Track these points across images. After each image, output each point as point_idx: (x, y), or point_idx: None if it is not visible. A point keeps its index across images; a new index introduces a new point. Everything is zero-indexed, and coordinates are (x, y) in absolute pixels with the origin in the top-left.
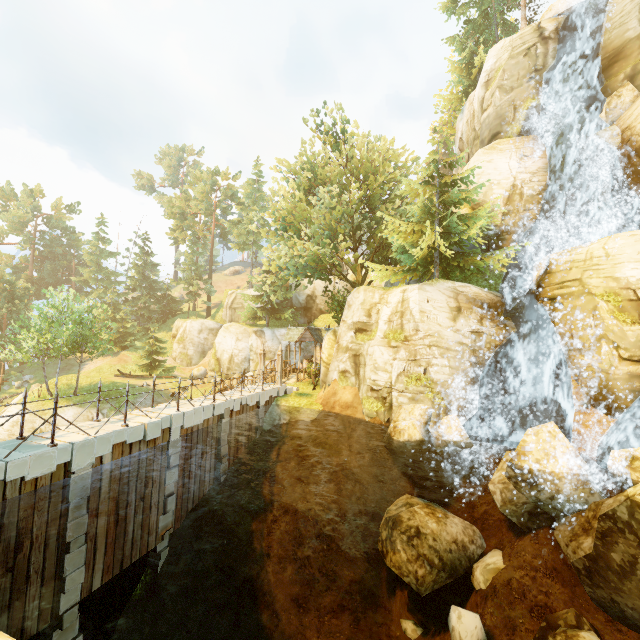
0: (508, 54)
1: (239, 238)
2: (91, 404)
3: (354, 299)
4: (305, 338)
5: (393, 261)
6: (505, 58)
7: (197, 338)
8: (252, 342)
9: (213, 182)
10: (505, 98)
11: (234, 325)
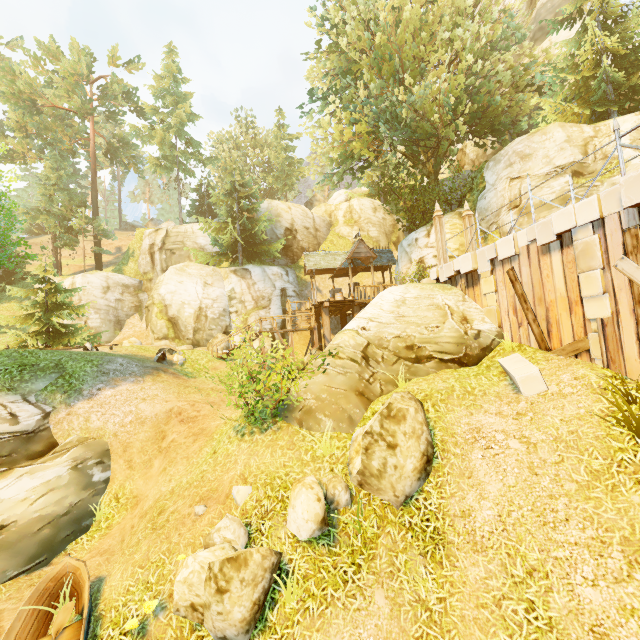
0: None
1: (163, 147)
2: None
3: (536, 144)
4: (359, 253)
5: (502, 132)
6: None
7: (103, 300)
8: (233, 286)
9: (87, 65)
10: None
11: (193, 265)
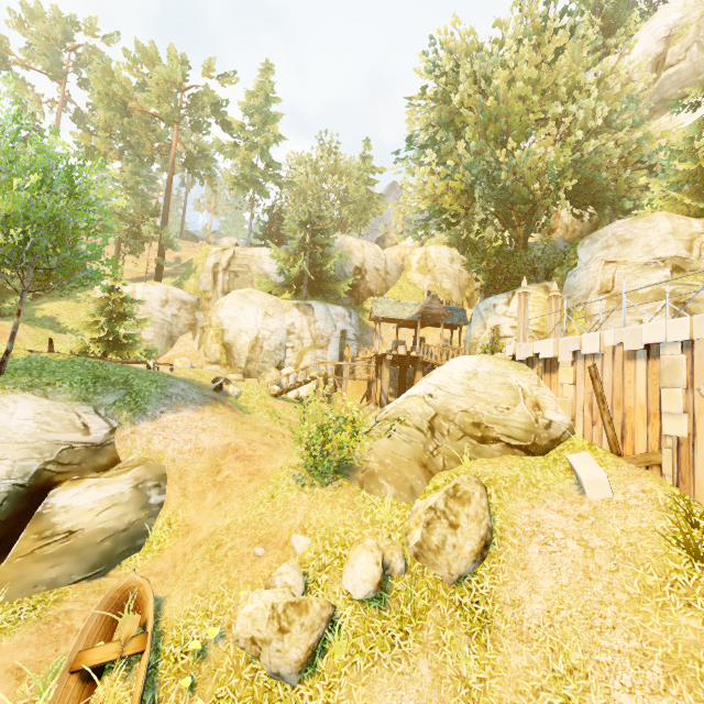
0: (700, 12)
1: (244, 166)
2: (69, 393)
3: (638, 231)
4: (431, 309)
5: (604, 207)
6: (695, 16)
7: (159, 313)
8: (294, 320)
9: (182, 73)
10: (703, 56)
11: (256, 292)
